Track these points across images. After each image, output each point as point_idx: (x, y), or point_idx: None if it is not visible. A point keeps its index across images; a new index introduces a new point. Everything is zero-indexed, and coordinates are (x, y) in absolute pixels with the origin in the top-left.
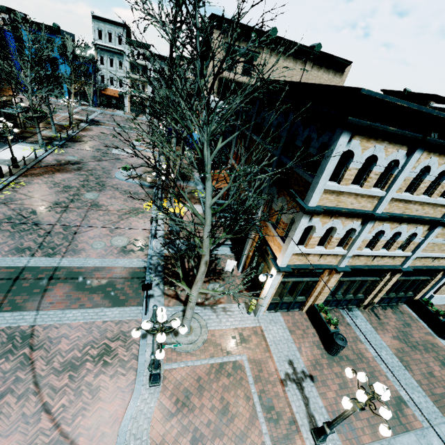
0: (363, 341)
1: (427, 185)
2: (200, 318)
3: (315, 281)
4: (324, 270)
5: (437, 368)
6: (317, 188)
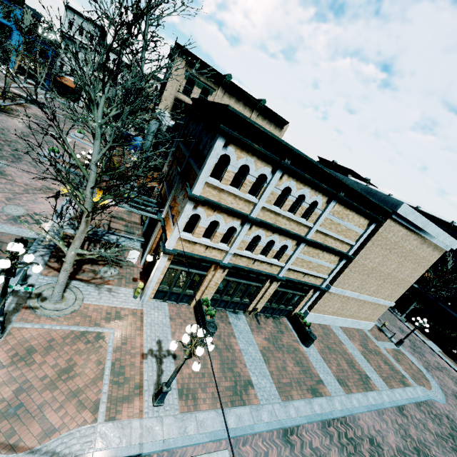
0: (237, 337)
1: (291, 204)
2: (79, 292)
3: (203, 276)
4: (211, 264)
5: (292, 365)
6: (200, 179)
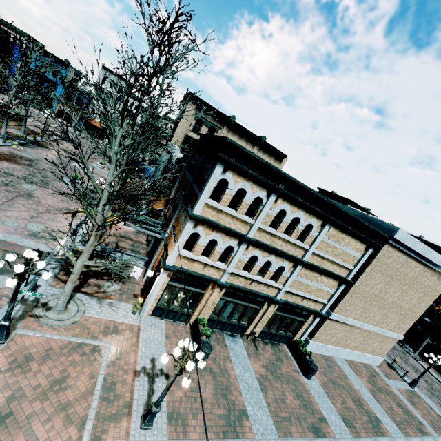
0: (233, 361)
1: (286, 226)
2: (81, 304)
3: (201, 294)
4: (209, 283)
5: (291, 397)
6: (200, 200)
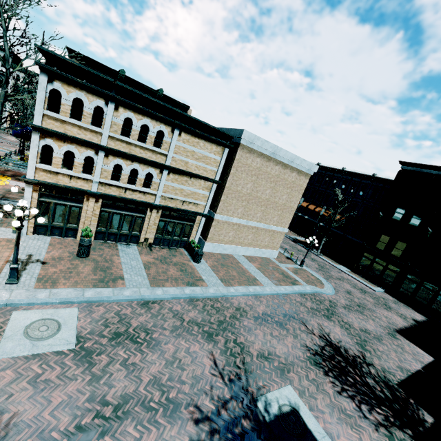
0: (122, 256)
1: (138, 133)
2: None
3: (80, 208)
4: (84, 196)
5: (174, 271)
6: (36, 111)
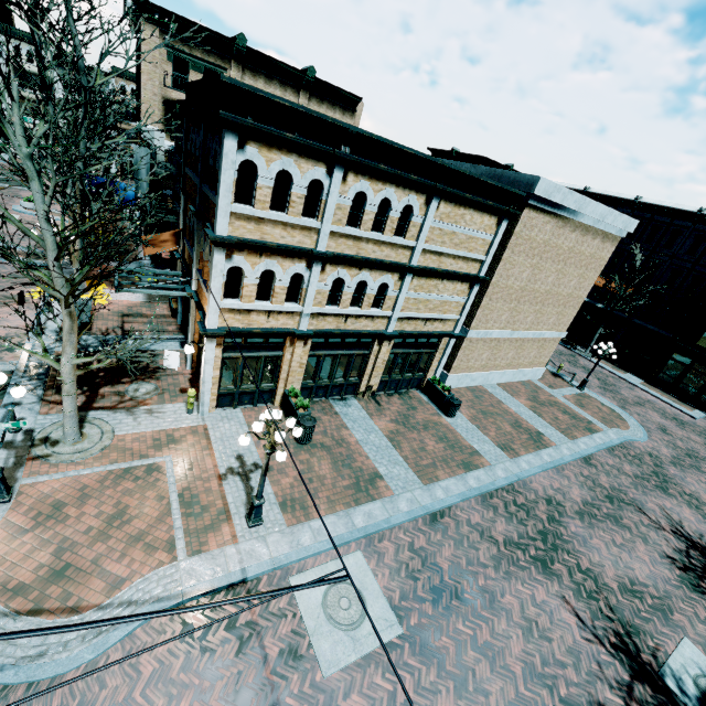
0: (351, 427)
1: (373, 218)
2: (104, 424)
3: (279, 358)
4: (285, 338)
5: (433, 443)
6: (220, 209)
